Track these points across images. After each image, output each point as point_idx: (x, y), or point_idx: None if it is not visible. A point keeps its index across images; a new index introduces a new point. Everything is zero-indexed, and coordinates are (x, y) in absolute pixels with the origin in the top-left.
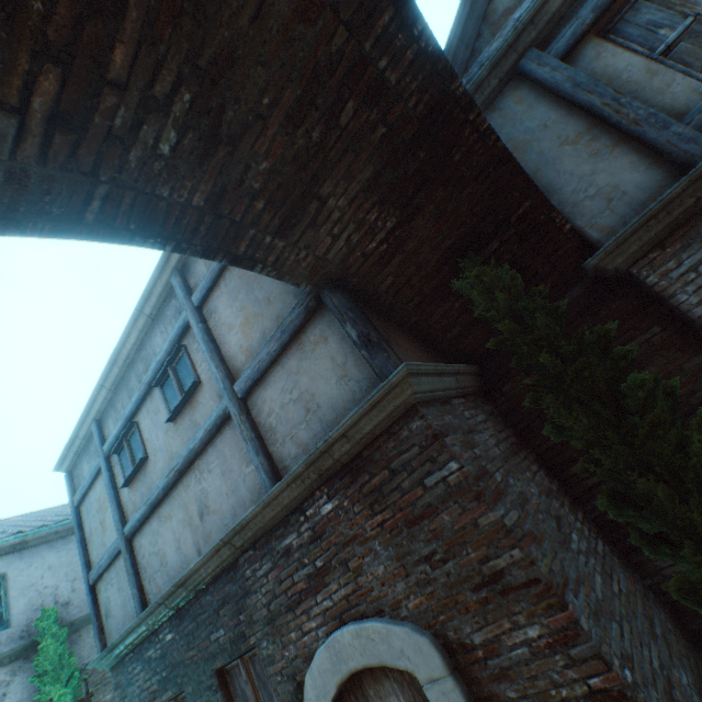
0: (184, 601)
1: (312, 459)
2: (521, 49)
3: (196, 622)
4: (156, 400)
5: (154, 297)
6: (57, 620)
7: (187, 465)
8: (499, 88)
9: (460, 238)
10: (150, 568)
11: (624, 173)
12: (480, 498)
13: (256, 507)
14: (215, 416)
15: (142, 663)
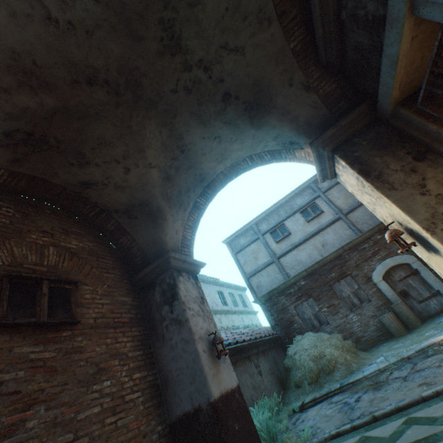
0: (313, 270)
1: (378, 224)
2: None
3: (319, 275)
4: (296, 217)
5: (300, 188)
6: None
7: (317, 233)
8: None
9: None
10: (291, 265)
11: None
12: None
13: (357, 236)
14: (333, 219)
15: (284, 295)
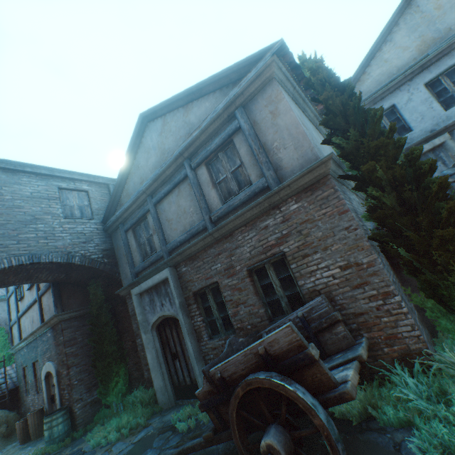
0: (28, 343)
1: (44, 324)
2: (120, 222)
3: (30, 349)
4: None
5: None
6: (5, 331)
7: (30, 306)
8: (117, 227)
9: (90, 276)
10: (24, 329)
11: (129, 272)
12: (64, 346)
13: (36, 329)
14: (35, 297)
15: (21, 354)
